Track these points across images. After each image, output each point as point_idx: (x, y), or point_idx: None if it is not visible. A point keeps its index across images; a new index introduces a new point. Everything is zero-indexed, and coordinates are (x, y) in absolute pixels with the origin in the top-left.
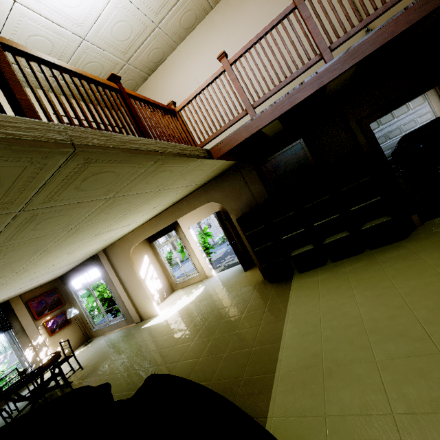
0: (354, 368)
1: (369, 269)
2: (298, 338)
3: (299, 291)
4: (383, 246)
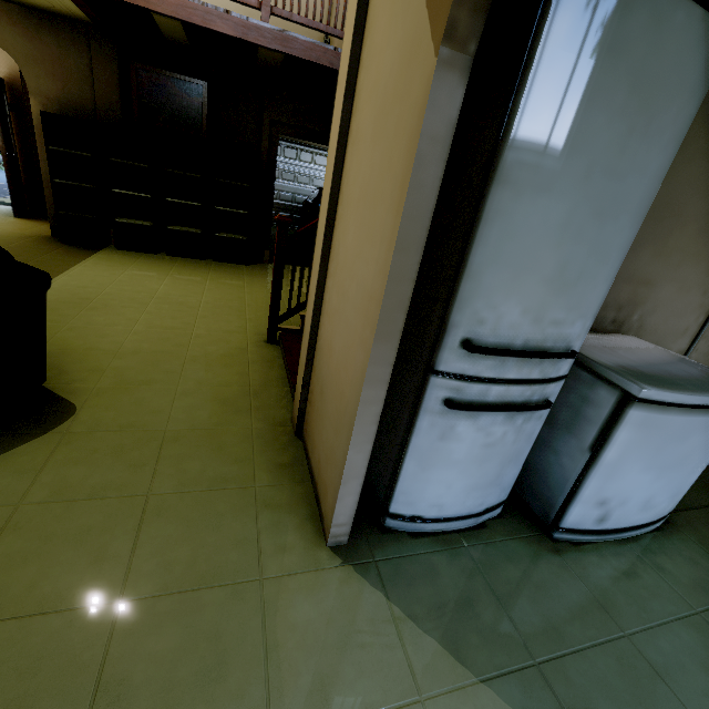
0: (122, 310)
1: (197, 270)
2: (71, 287)
3: (103, 260)
4: (227, 263)
